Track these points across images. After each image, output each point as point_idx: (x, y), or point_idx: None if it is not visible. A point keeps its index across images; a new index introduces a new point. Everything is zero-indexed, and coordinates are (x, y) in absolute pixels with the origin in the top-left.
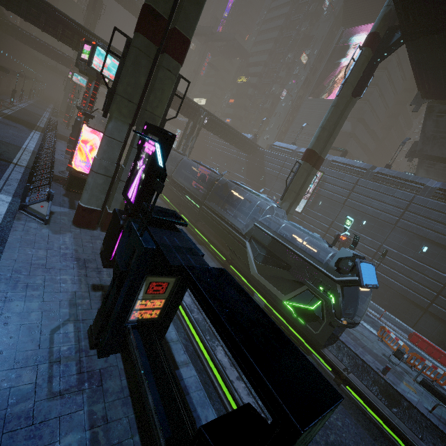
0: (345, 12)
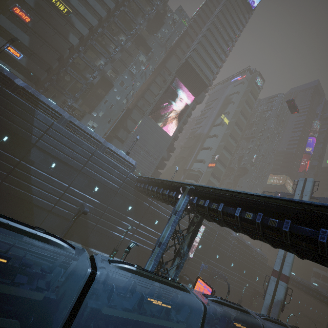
0: (183, 67)
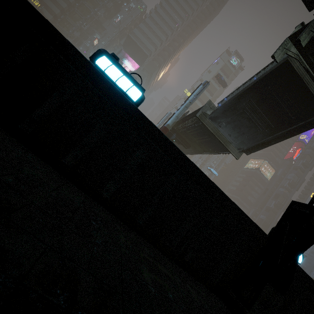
0: (126, 41)
